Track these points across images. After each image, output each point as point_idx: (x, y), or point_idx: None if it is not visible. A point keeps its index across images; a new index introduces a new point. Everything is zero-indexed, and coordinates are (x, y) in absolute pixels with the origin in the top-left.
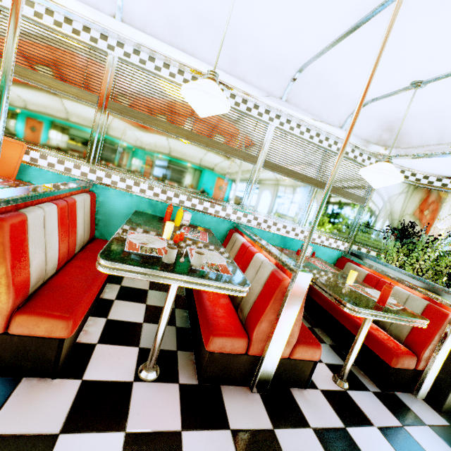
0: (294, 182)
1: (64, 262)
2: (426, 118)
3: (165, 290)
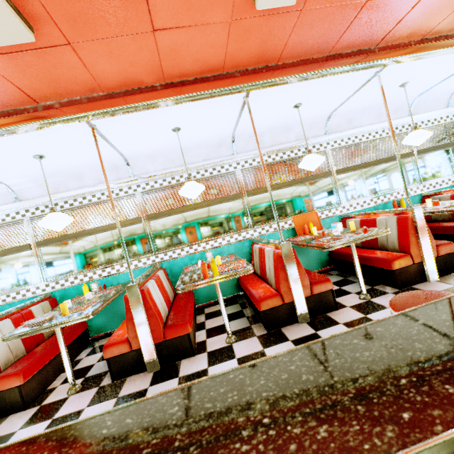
0: (438, 152)
1: None
2: None
3: None
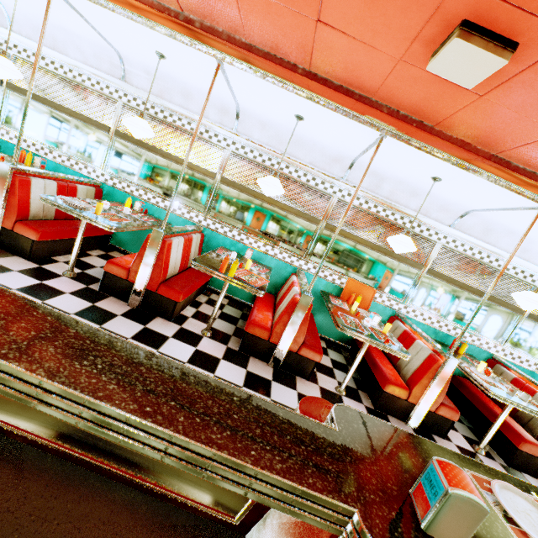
0: None
1: None
2: None
3: None
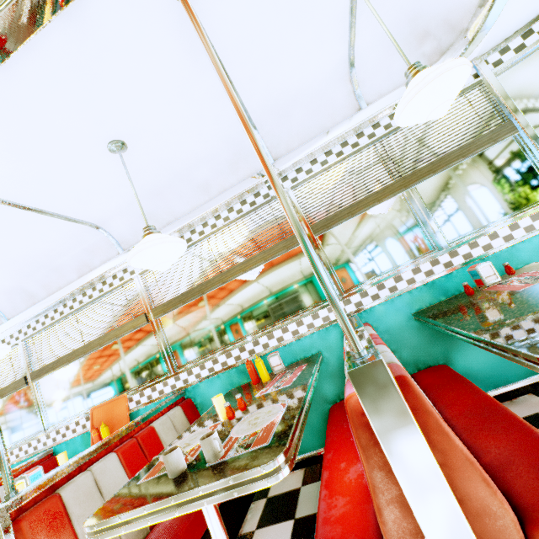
0: (372, 212)
1: None
2: None
3: None
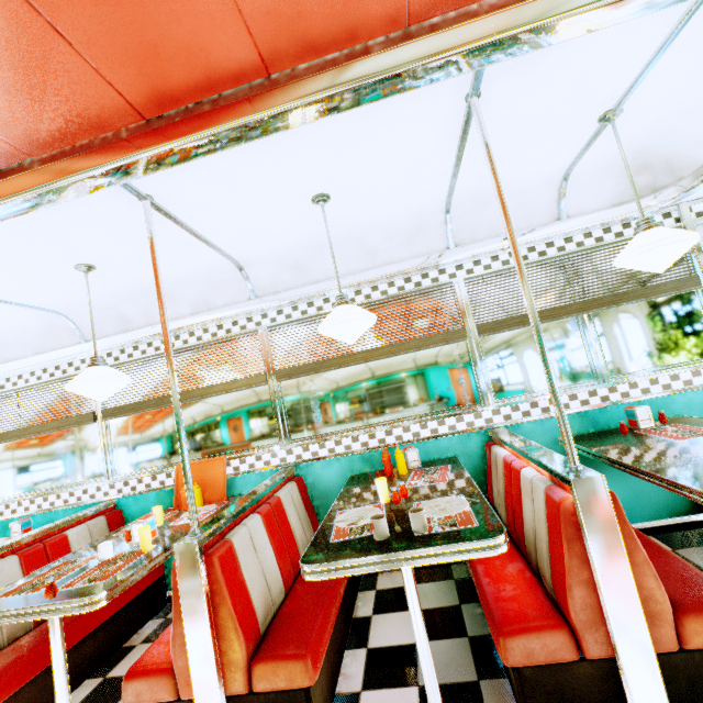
0: (542, 327)
1: (292, 580)
2: (682, 123)
3: (438, 578)
